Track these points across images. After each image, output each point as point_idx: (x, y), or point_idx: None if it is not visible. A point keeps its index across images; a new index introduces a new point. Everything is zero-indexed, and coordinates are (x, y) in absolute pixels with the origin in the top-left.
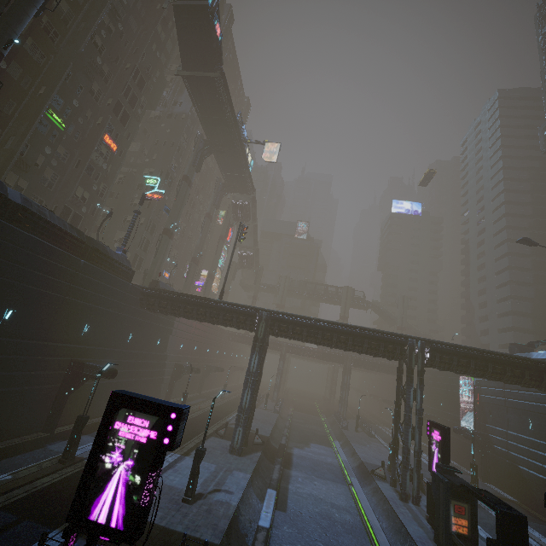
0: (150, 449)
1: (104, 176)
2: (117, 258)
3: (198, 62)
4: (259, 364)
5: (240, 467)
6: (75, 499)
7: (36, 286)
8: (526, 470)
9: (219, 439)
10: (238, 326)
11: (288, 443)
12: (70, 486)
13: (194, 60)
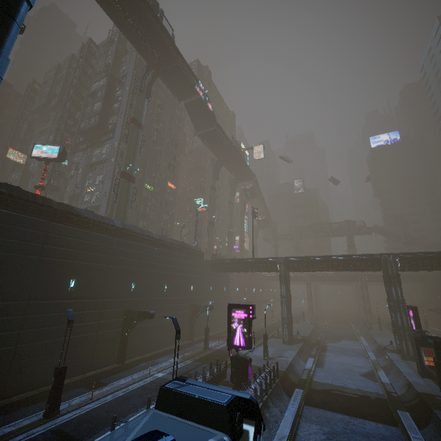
0: (246, 320)
1: (172, 204)
2: (195, 248)
3: (203, 125)
4: (287, 290)
5: (290, 349)
6: (227, 339)
7: (171, 272)
8: None
9: (275, 339)
10: (268, 270)
11: (324, 340)
12: (213, 356)
13: (201, 125)
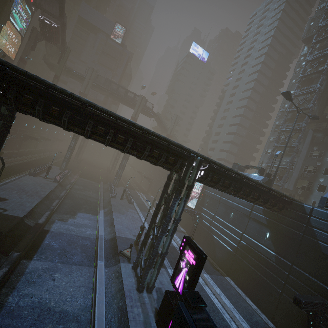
0: None
1: None
2: None
3: None
4: None
5: None
6: None
7: None
8: (217, 239)
9: None
10: None
11: (53, 215)
12: None
13: None
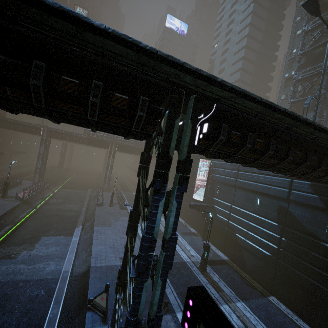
0: None
1: None
2: None
3: None
4: None
5: None
6: None
7: None
8: (243, 239)
9: None
10: None
11: None
12: None
13: None
